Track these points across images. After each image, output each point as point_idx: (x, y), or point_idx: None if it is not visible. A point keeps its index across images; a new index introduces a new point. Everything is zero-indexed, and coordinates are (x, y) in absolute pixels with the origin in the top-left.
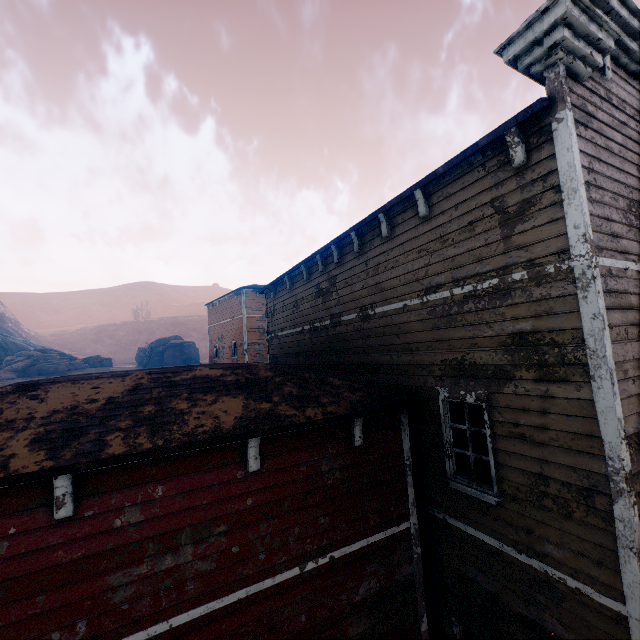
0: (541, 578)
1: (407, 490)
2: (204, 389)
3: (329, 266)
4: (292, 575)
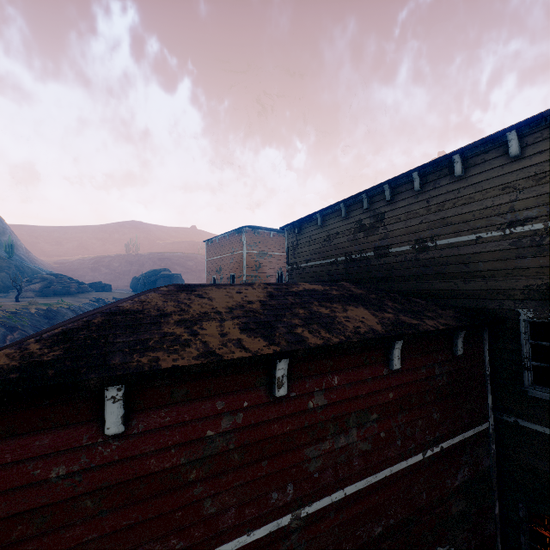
0: None
1: (486, 396)
2: (325, 299)
3: (376, 204)
4: (418, 459)
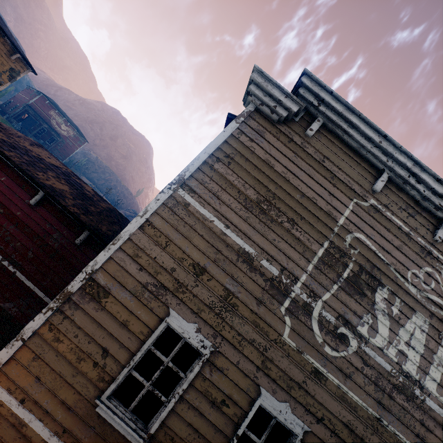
0: None
1: None
2: (70, 183)
3: None
4: None
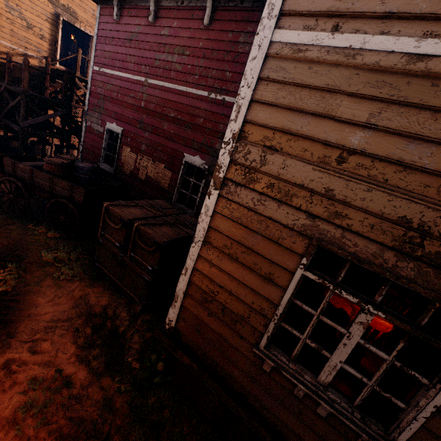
0: None
1: None
2: None
3: None
4: (204, 95)
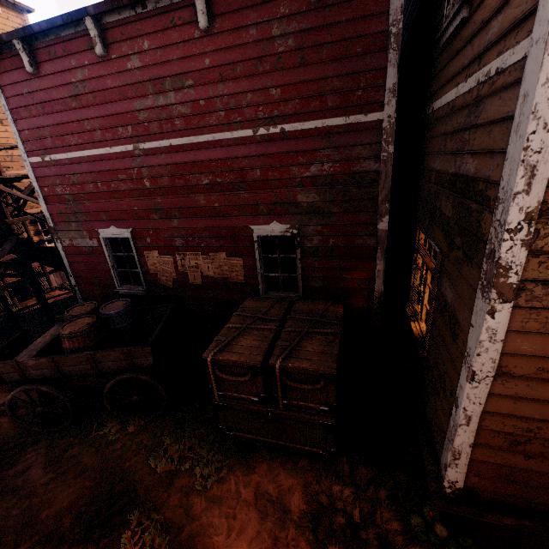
0: (472, 99)
1: (387, 72)
2: None
3: None
4: (246, 135)
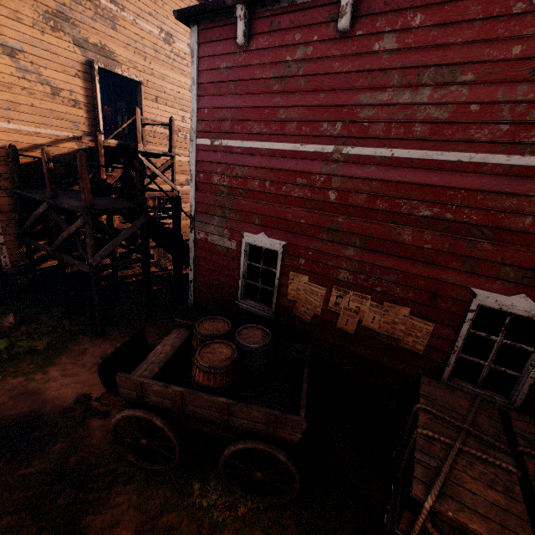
0: None
1: None
2: None
3: None
4: None
